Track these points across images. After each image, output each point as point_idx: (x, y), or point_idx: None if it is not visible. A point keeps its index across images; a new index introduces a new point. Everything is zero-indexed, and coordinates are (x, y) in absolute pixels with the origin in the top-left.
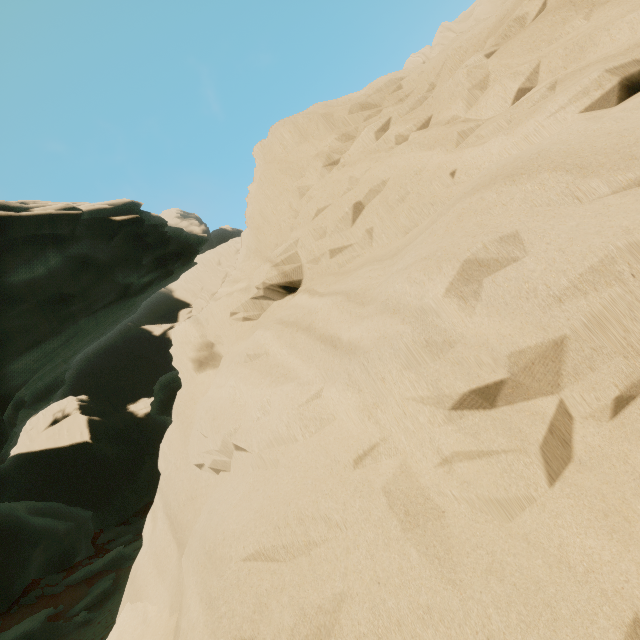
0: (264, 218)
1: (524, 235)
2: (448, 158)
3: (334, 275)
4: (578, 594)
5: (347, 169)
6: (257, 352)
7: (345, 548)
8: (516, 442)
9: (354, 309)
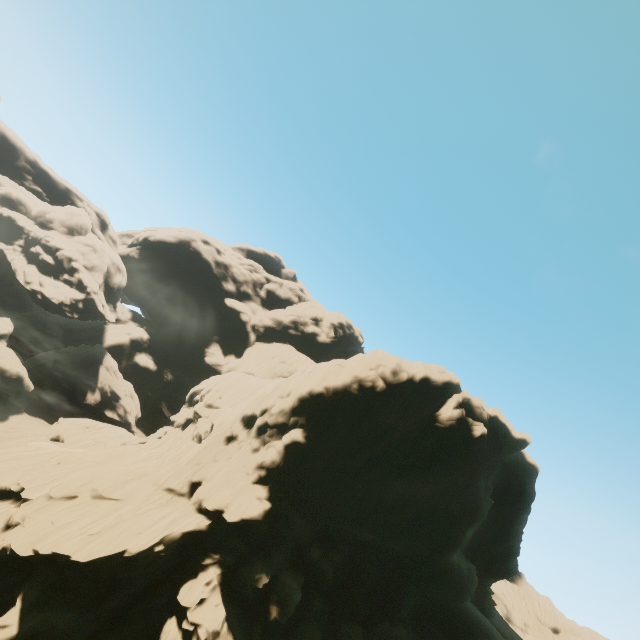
0: None
1: None
2: None
3: None
4: None
5: None
6: None
7: None
8: None
9: None
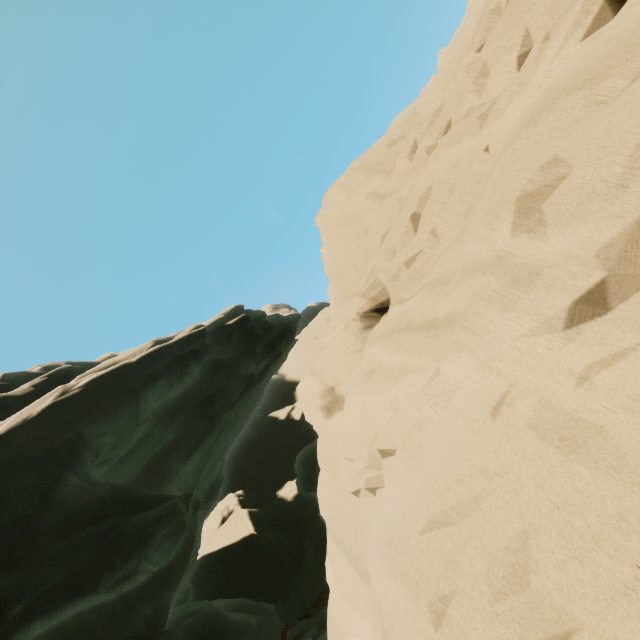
0: (340, 267)
1: (563, 155)
2: (477, 140)
3: (415, 281)
4: None
5: (394, 195)
6: (371, 367)
7: (512, 491)
8: None
9: (440, 291)
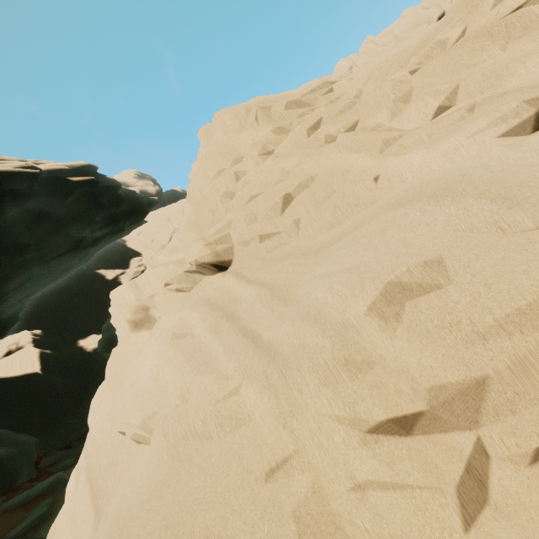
0: (203, 195)
1: (448, 262)
2: (372, 163)
3: (262, 260)
4: None
5: (280, 160)
6: (183, 332)
7: None
8: (432, 479)
9: (276, 306)
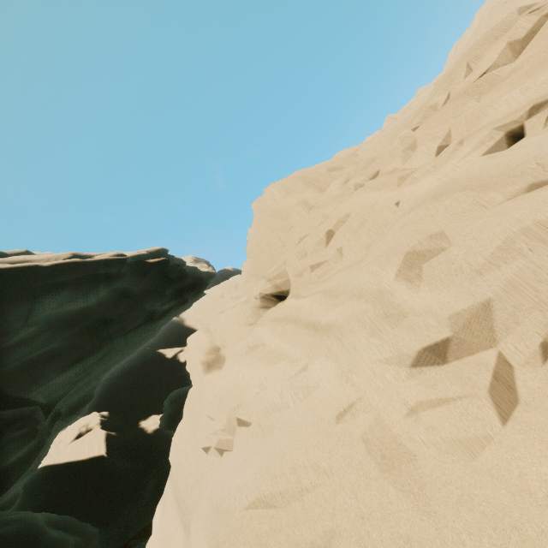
0: (260, 249)
1: (447, 232)
2: (393, 194)
3: (314, 283)
4: (541, 516)
5: (320, 210)
6: (256, 343)
7: (332, 491)
8: (467, 388)
9: (330, 300)
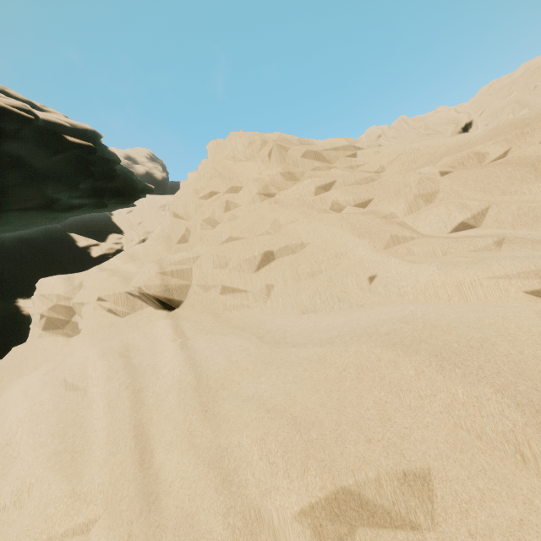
0: (186, 211)
1: (438, 486)
2: (373, 257)
3: (214, 317)
4: None
5: (277, 208)
6: (76, 383)
7: None
8: None
9: (192, 413)
